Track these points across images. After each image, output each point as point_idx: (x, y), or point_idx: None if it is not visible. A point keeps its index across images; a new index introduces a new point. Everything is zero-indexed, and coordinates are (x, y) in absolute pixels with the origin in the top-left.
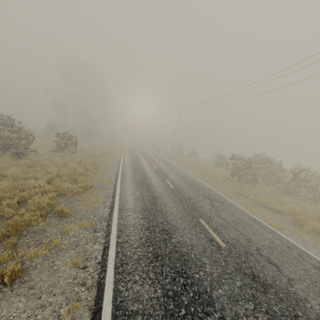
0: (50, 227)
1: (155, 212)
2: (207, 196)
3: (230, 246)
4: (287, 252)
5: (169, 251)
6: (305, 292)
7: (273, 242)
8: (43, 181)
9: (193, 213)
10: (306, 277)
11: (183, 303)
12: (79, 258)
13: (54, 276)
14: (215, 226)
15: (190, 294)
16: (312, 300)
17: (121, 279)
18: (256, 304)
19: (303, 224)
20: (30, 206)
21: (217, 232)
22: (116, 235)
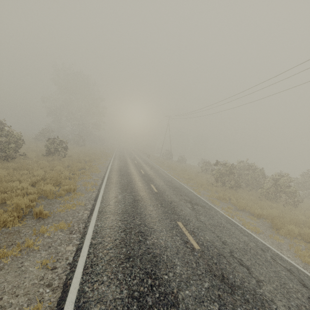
0: (26, 228)
1: (135, 214)
2: (189, 200)
3: (204, 248)
4: (261, 254)
5: (142, 252)
6: (272, 293)
7: (248, 244)
8: (27, 184)
9: (172, 216)
10: (275, 279)
11: (147, 304)
12: (49, 259)
13: (20, 277)
14: (192, 228)
15: (155, 295)
16: (278, 301)
17: (88, 280)
18: (221, 305)
19: (280, 228)
20: (8, 207)
21: (193, 235)
22: (91, 236)
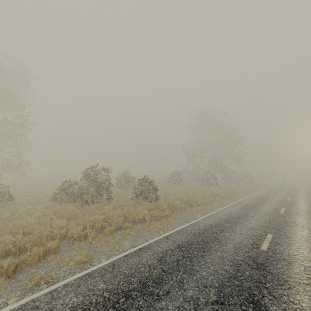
0: None
1: None
2: None
3: None
4: None
5: None
6: None
7: None
8: None
9: None
10: None
11: None
12: None
13: None
14: None
15: None
16: None
17: None
18: None
19: None
20: None
21: None
22: None
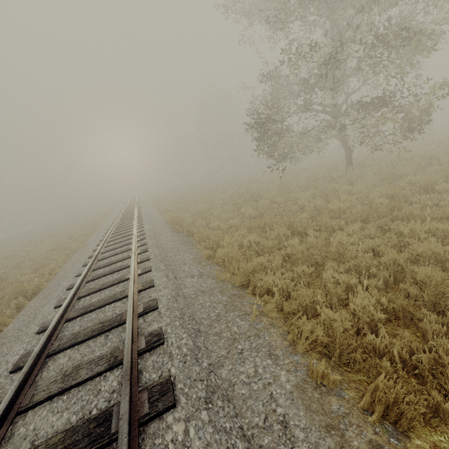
0: None
1: None
2: None
3: None
4: None
5: None
6: None
7: None
8: None
9: None
10: None
11: None
12: None
13: None
14: None
15: None
16: None
17: None
18: None
19: None
20: None
21: None
22: None
